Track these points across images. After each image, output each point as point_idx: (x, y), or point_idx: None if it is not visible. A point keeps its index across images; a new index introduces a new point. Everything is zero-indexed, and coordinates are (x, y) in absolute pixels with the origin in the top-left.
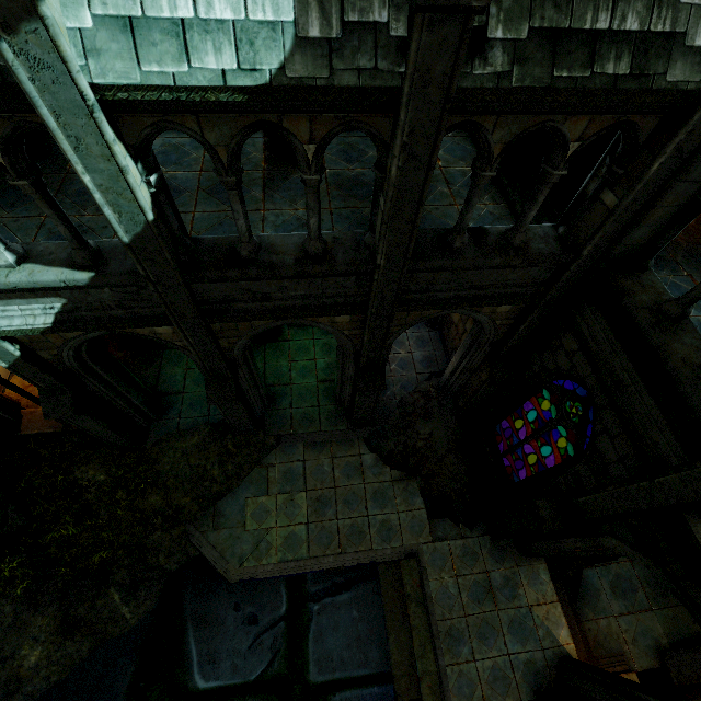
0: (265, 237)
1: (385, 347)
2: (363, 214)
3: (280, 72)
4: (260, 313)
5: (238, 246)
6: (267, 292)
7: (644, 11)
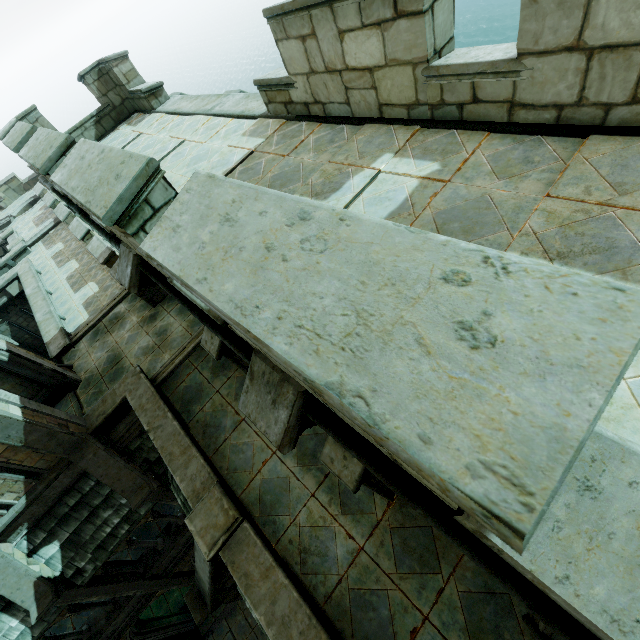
0: (91, 617)
1: (190, 576)
2: (138, 528)
3: (33, 638)
4: (116, 639)
5: (81, 638)
6: (111, 630)
7: (116, 516)
